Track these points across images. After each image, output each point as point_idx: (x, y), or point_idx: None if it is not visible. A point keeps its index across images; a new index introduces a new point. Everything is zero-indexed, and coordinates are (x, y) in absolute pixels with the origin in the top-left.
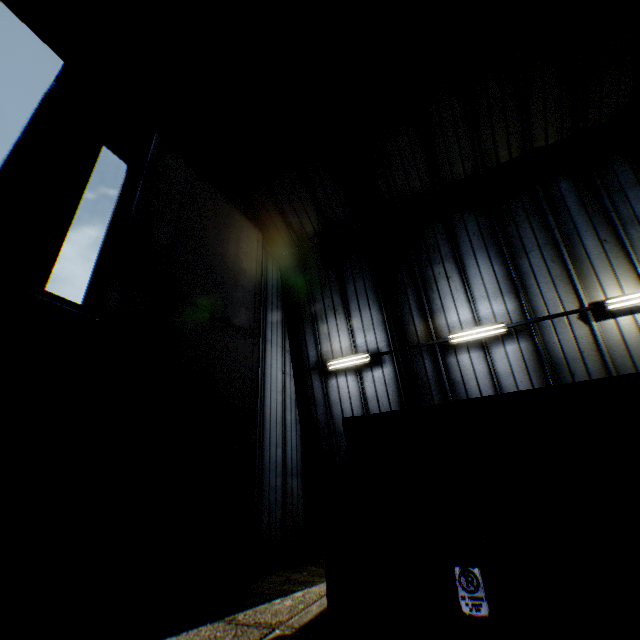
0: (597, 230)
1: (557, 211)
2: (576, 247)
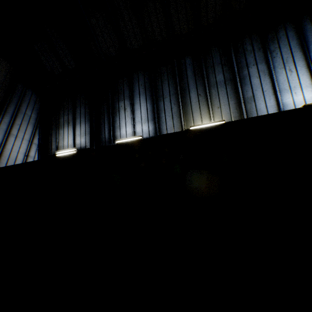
0: (198, 88)
1: (182, 75)
2: (187, 97)
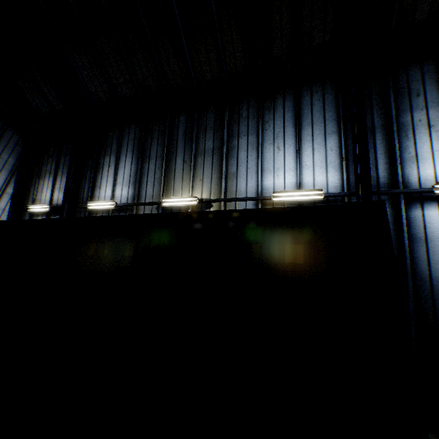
0: (185, 154)
1: (173, 136)
2: (172, 162)
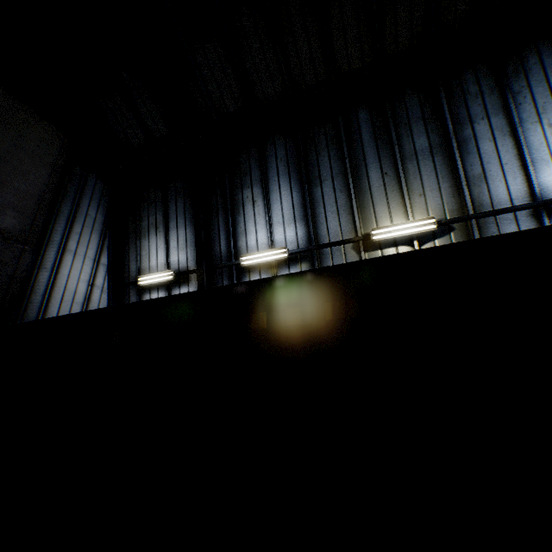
0: (382, 163)
1: (353, 141)
2: (363, 178)
